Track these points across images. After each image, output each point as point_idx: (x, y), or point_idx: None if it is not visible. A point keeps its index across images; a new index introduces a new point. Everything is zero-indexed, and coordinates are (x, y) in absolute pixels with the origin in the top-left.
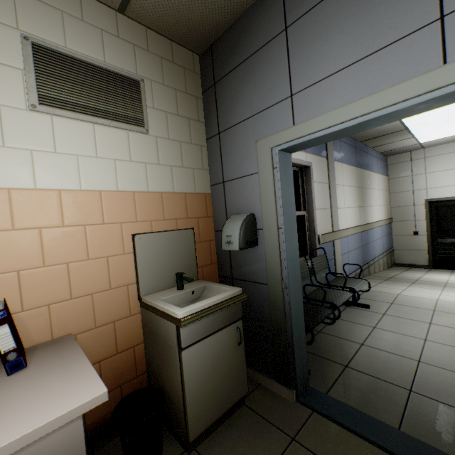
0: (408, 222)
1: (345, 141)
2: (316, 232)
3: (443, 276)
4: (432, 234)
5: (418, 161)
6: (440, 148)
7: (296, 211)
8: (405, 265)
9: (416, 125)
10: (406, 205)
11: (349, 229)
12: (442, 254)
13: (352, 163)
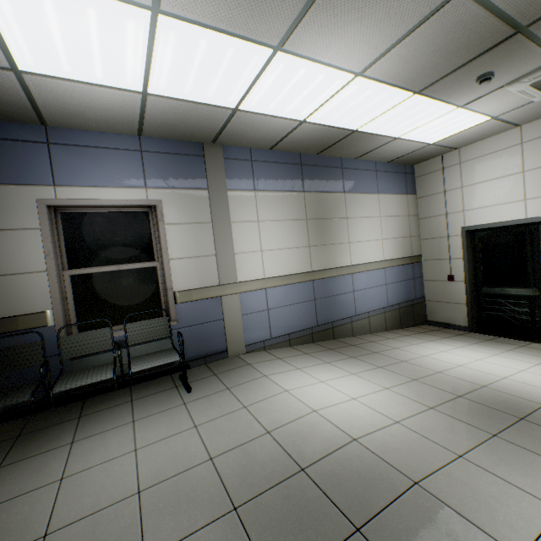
0: (442, 262)
1: (271, 158)
2: (171, 289)
3: (443, 347)
4: (477, 279)
5: (452, 168)
6: (480, 146)
7: (142, 262)
8: (439, 324)
9: (362, 124)
10: (438, 237)
11: (268, 280)
12: (491, 310)
13: (290, 187)
